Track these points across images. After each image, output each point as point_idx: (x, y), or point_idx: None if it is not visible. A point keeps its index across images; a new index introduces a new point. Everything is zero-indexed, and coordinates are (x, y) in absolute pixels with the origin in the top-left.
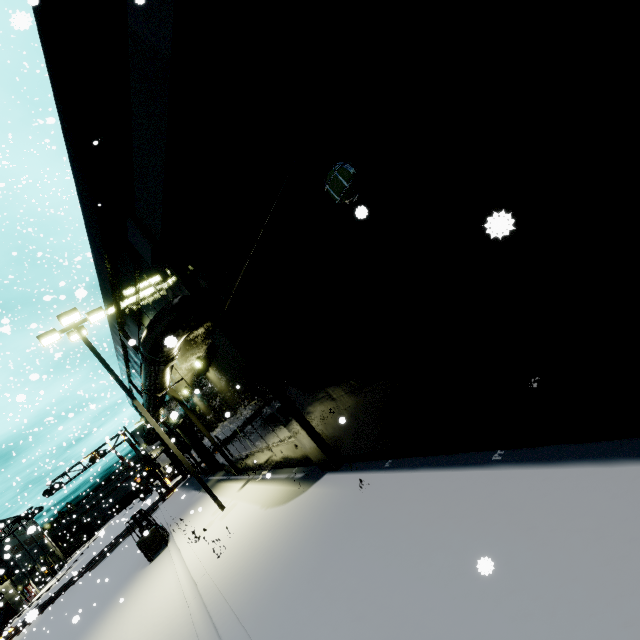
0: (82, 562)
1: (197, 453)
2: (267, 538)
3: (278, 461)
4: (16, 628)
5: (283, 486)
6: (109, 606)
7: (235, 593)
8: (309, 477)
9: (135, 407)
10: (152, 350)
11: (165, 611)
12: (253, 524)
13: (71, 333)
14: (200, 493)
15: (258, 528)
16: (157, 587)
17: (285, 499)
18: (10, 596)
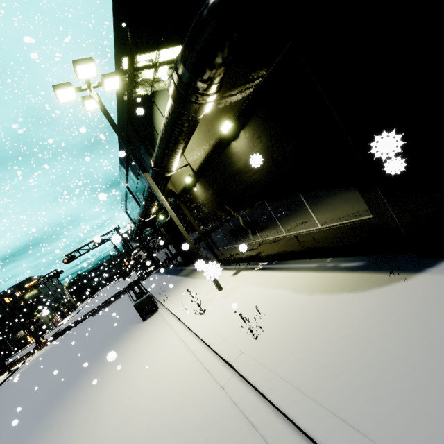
0: (87, 309)
1: (175, 248)
2: (367, 334)
3: (295, 251)
4: (46, 341)
5: (323, 274)
6: (111, 348)
7: (371, 420)
8: (387, 265)
9: (126, 212)
10: (198, 60)
11: (181, 378)
12: (298, 309)
13: (86, 98)
14: (179, 277)
15: (318, 316)
16: (159, 346)
17: (350, 287)
18: (44, 320)
